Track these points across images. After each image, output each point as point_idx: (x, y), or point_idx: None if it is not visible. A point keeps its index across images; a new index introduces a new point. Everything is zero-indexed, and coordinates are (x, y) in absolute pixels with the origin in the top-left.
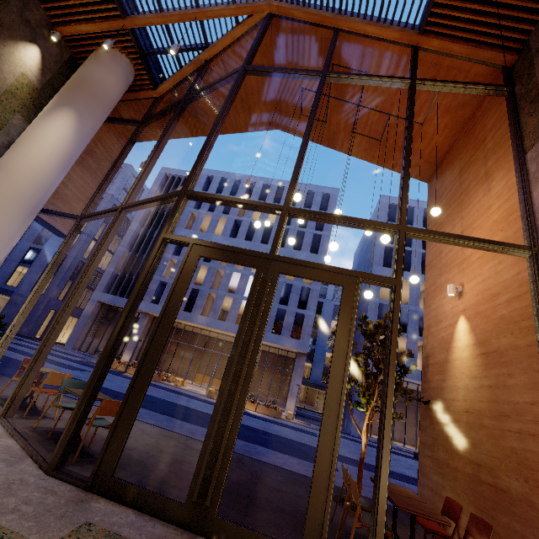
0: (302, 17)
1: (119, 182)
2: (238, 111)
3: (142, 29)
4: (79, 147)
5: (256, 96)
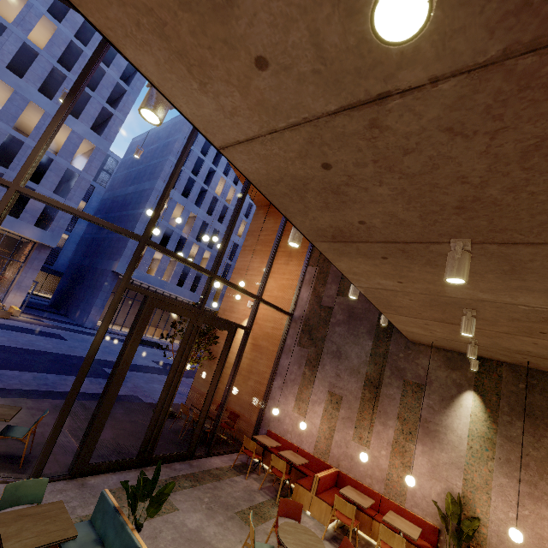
0: None
1: None
2: None
3: None
4: None
5: None
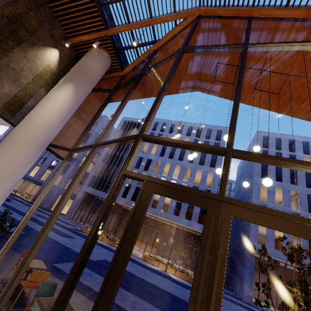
0: (223, 13)
1: (100, 125)
2: (172, 81)
3: (117, 36)
4: (75, 106)
5: (184, 71)
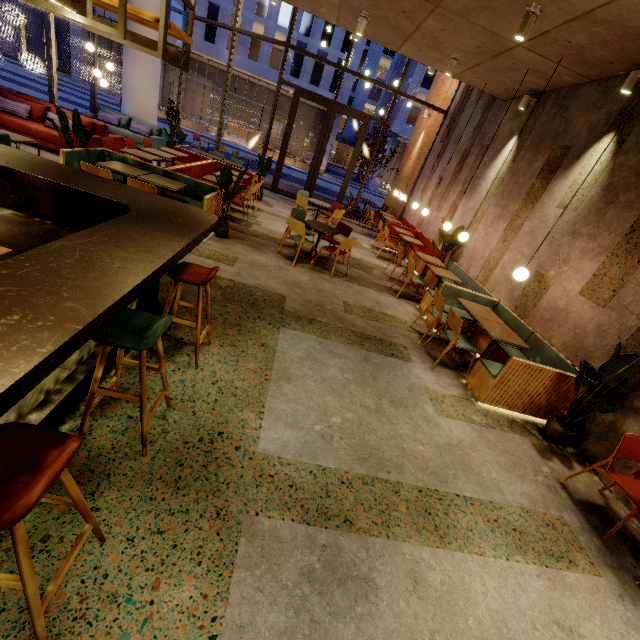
0: None
1: None
2: None
3: None
4: None
5: None
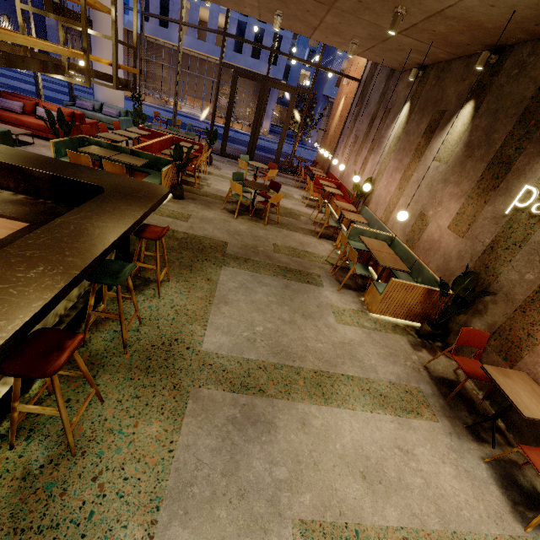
0: None
1: None
2: None
3: None
4: None
5: None
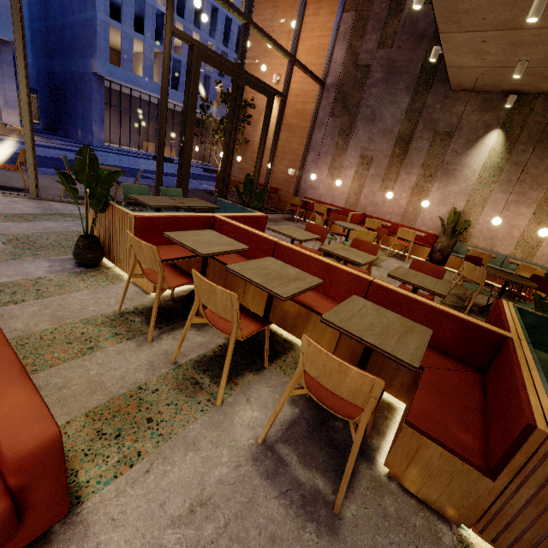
0: None
1: None
2: None
3: None
4: None
5: None
